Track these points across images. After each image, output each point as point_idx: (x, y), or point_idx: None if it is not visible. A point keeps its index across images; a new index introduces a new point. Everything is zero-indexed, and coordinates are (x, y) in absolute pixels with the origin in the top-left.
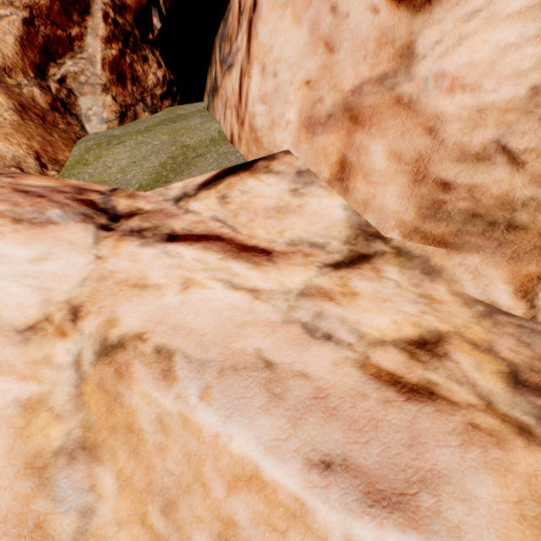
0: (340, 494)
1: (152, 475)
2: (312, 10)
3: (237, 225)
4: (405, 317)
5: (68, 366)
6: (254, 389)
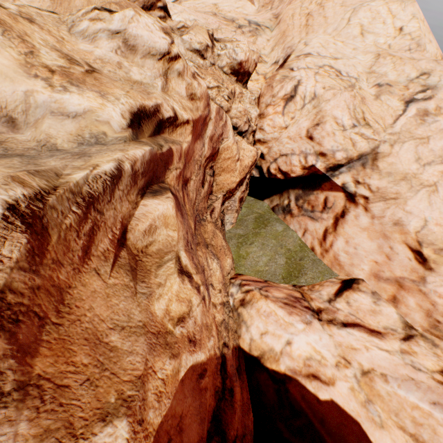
0: (438, 409)
1: (389, 407)
2: (379, 241)
3: (360, 317)
4: (434, 362)
5: (351, 377)
6: (411, 385)
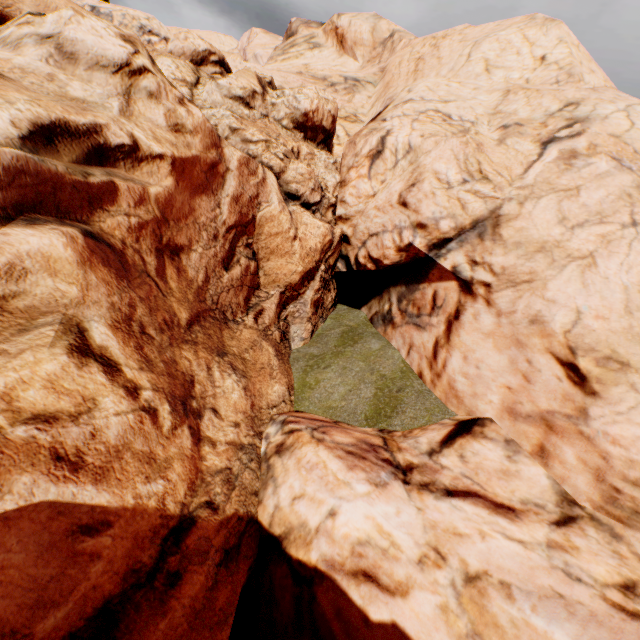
0: None
1: None
2: (511, 352)
3: (480, 482)
4: (611, 567)
5: (447, 585)
6: (558, 608)
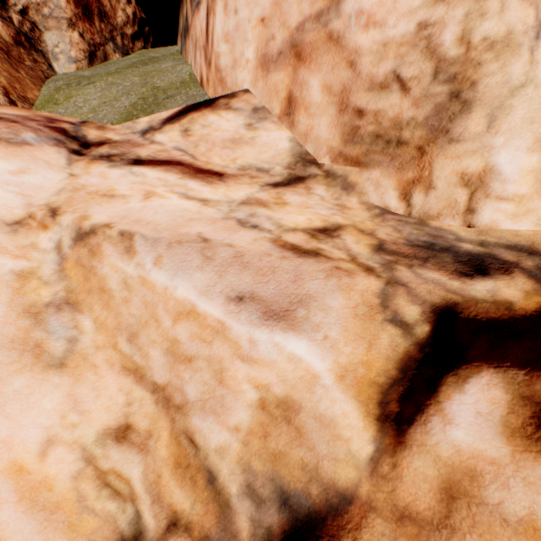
0: (248, 316)
1: (120, 318)
2: None
3: (196, 154)
4: (318, 217)
5: (51, 251)
6: (193, 255)
